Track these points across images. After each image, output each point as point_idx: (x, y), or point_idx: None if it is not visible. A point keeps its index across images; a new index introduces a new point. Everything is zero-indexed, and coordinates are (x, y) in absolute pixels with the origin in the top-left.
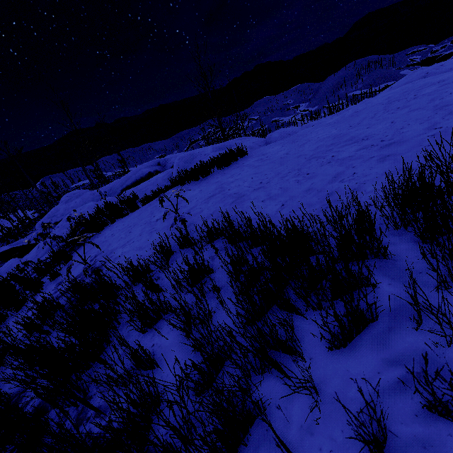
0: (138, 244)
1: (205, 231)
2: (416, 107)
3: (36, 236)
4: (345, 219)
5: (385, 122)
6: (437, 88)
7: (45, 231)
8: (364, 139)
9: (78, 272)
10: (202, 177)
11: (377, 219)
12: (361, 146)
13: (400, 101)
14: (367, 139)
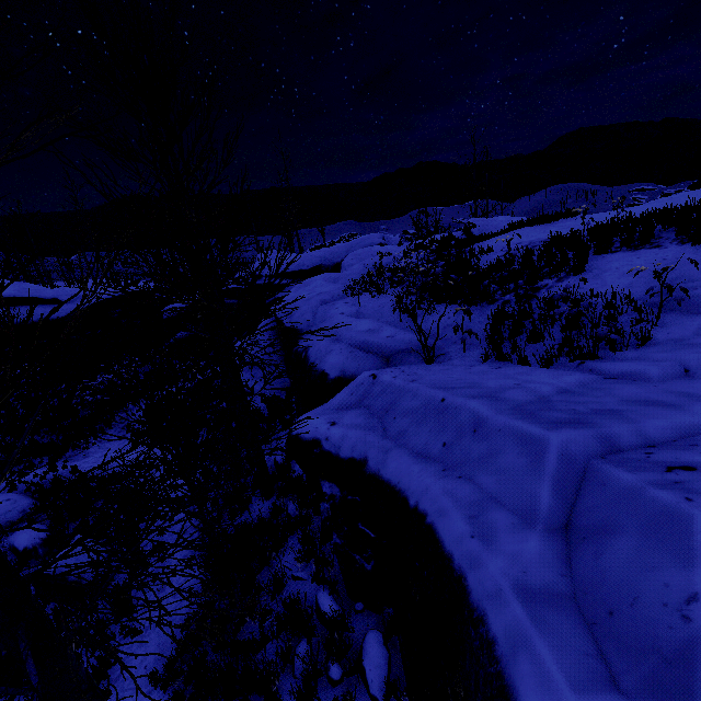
0: (567, 233)
1: (646, 214)
2: None
3: (244, 286)
4: None
5: None
6: None
7: (257, 282)
8: None
9: (519, 246)
10: (553, 221)
11: None
12: None
13: None
14: None
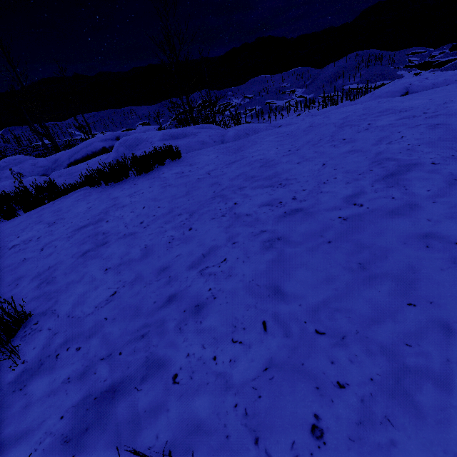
0: None
1: None
2: (359, 146)
3: None
4: (125, 400)
5: (318, 160)
6: (395, 120)
7: None
8: (282, 183)
9: None
10: (114, 182)
11: (145, 448)
12: (270, 197)
13: (351, 128)
14: (284, 187)
